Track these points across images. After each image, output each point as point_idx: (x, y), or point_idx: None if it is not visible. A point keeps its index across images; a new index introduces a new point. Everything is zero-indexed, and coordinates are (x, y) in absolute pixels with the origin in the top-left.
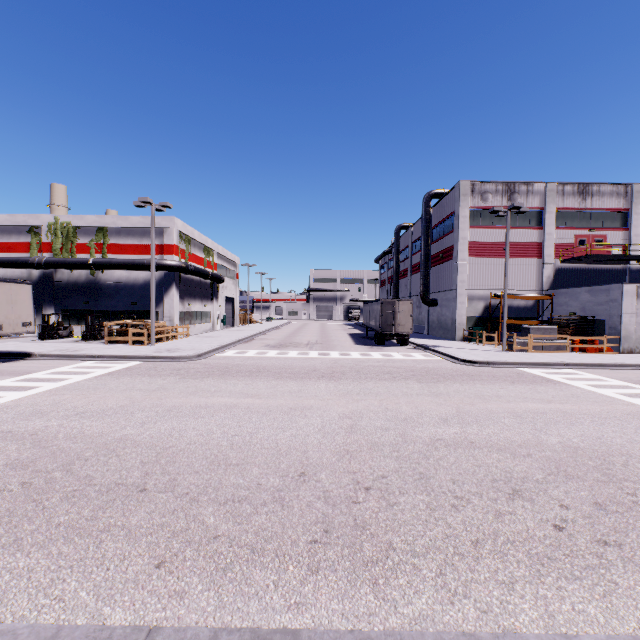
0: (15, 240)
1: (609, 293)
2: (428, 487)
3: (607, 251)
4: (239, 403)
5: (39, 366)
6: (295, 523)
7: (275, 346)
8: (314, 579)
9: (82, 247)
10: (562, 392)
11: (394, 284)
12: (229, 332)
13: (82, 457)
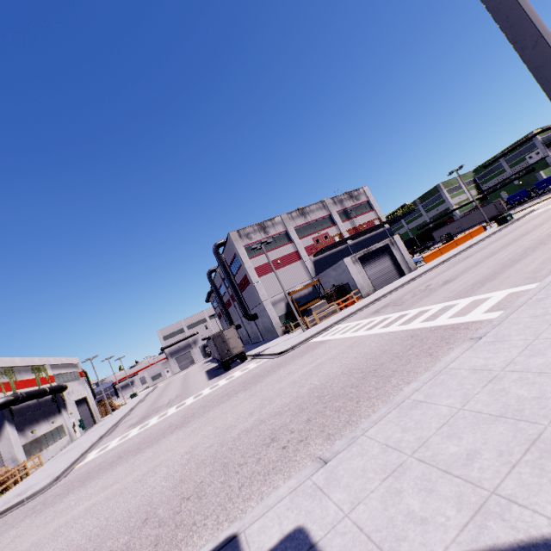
0: None
1: (341, 267)
2: (226, 470)
3: (333, 240)
4: (98, 499)
5: None
6: None
7: (138, 422)
8: None
9: None
10: (325, 348)
11: (225, 314)
12: (90, 433)
13: None
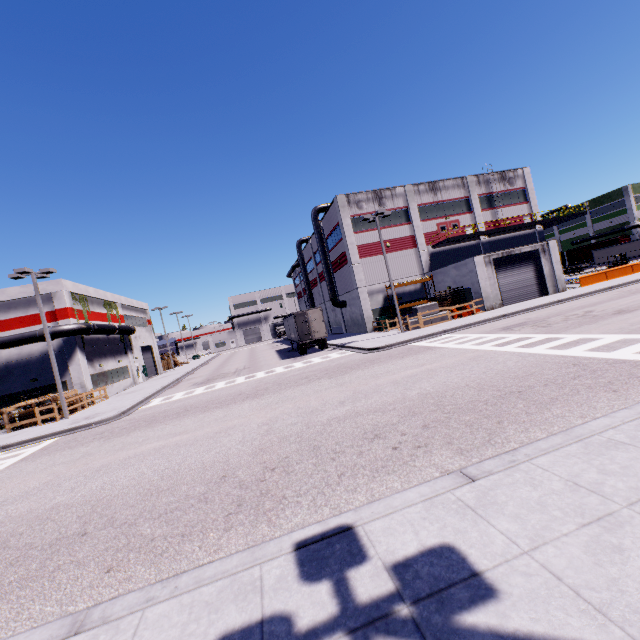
0: None
1: (467, 266)
2: (318, 453)
3: (463, 232)
4: (168, 443)
5: None
6: (216, 509)
7: (203, 382)
8: (228, 534)
9: None
10: (434, 355)
11: (308, 294)
12: (153, 382)
13: (16, 533)
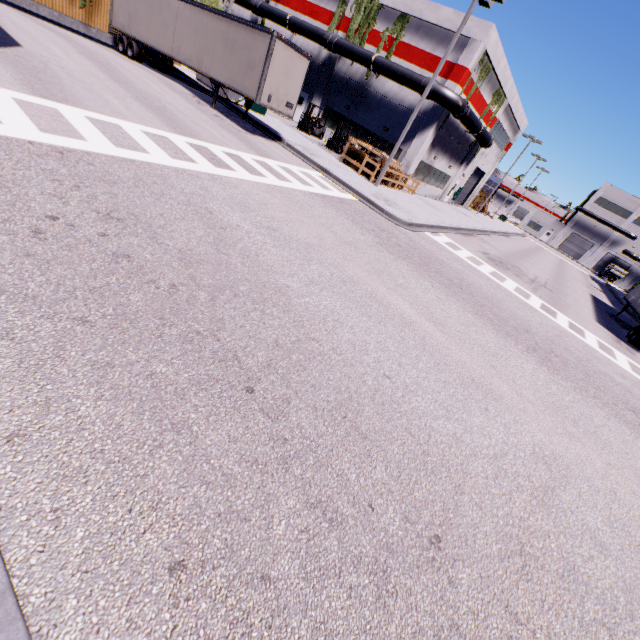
0: (324, 5)
1: None
2: None
3: None
4: (416, 323)
5: (279, 155)
6: None
7: (493, 260)
8: None
9: (374, 36)
10: None
11: None
12: (453, 211)
13: (235, 288)
